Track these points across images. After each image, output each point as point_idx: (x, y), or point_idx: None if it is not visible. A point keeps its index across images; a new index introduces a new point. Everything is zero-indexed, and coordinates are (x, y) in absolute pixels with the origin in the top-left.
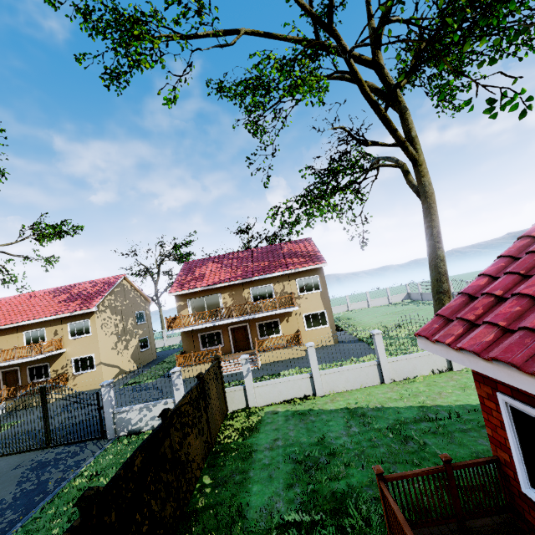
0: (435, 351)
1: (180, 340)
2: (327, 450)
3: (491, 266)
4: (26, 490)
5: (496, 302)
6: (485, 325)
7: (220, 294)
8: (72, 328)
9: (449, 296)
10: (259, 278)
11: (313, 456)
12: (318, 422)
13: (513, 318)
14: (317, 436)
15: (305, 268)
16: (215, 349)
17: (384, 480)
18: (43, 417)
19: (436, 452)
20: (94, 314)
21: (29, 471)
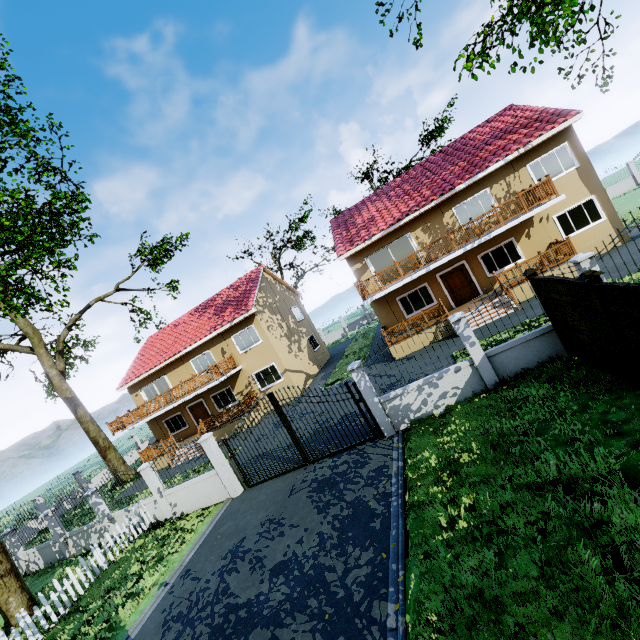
0: None
1: (341, 334)
2: None
3: None
4: (341, 517)
5: None
6: None
7: (409, 234)
8: (238, 341)
9: None
10: (464, 187)
11: None
12: None
13: None
14: None
15: (542, 138)
16: (434, 306)
17: None
18: (287, 430)
19: None
20: (256, 317)
21: (315, 493)
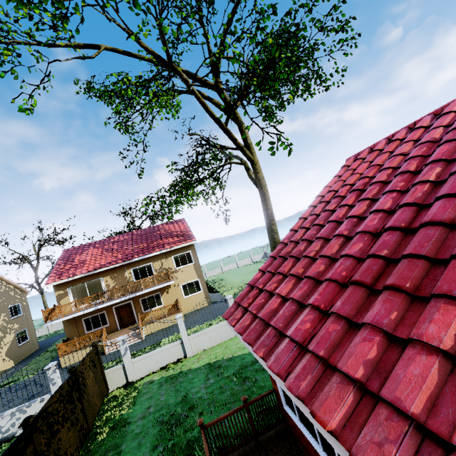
0: (231, 328)
1: None
2: (188, 406)
3: (264, 263)
4: None
5: (259, 293)
6: (248, 313)
7: (102, 278)
8: None
9: None
10: (139, 259)
11: (177, 413)
12: (185, 382)
13: (260, 308)
14: (181, 396)
15: (179, 246)
16: (99, 330)
17: (205, 427)
18: None
19: (262, 385)
20: None
21: None
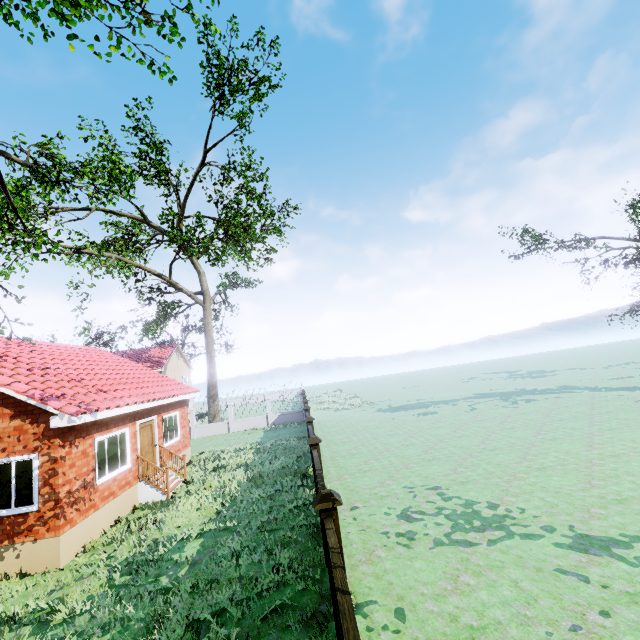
0: None
1: None
2: None
3: None
4: None
5: None
6: None
7: None
8: None
9: (213, 400)
10: None
11: None
12: None
13: None
14: None
15: None
16: None
17: None
18: None
19: None
20: None
21: None
